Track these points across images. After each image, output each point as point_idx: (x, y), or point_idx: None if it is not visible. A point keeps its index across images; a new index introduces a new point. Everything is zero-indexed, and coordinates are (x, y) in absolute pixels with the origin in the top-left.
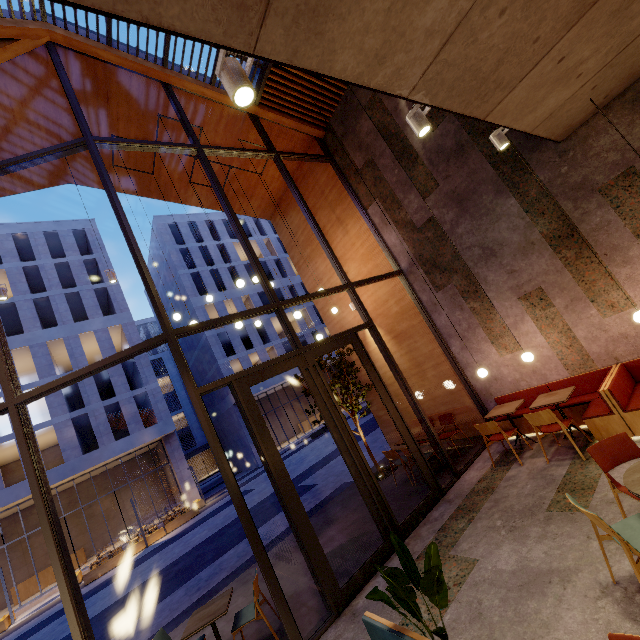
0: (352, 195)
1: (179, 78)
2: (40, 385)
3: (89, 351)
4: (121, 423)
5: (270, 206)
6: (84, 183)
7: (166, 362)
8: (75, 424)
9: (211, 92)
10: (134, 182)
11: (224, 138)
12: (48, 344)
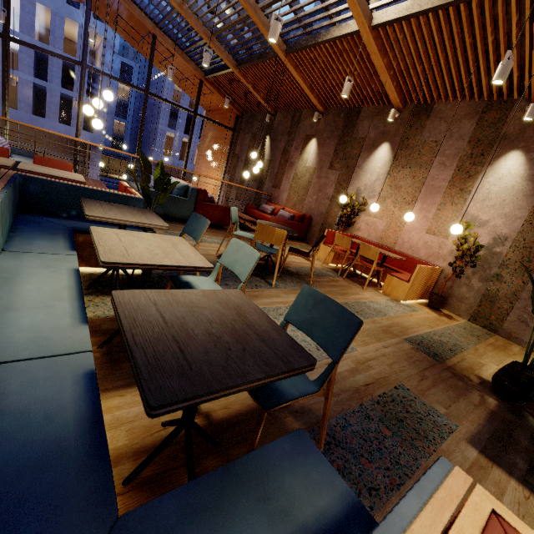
0: (226, 159)
1: (163, 39)
2: (18, 37)
3: (70, 31)
4: (71, 104)
5: (207, 107)
6: (93, 10)
7: (134, 74)
8: (35, 84)
9: (179, 56)
10: (125, 35)
11: (186, 68)
12: (37, 4)
